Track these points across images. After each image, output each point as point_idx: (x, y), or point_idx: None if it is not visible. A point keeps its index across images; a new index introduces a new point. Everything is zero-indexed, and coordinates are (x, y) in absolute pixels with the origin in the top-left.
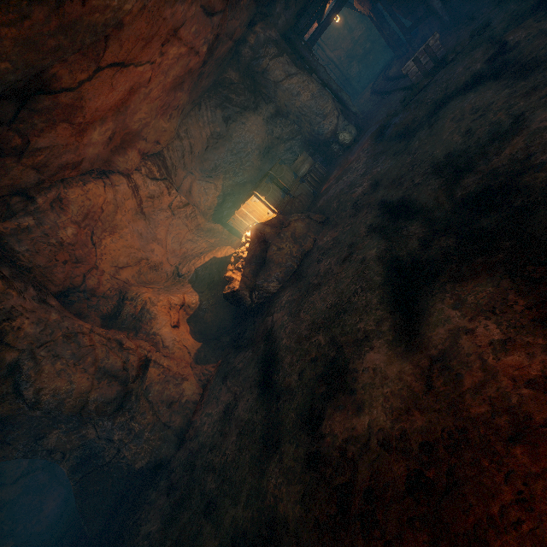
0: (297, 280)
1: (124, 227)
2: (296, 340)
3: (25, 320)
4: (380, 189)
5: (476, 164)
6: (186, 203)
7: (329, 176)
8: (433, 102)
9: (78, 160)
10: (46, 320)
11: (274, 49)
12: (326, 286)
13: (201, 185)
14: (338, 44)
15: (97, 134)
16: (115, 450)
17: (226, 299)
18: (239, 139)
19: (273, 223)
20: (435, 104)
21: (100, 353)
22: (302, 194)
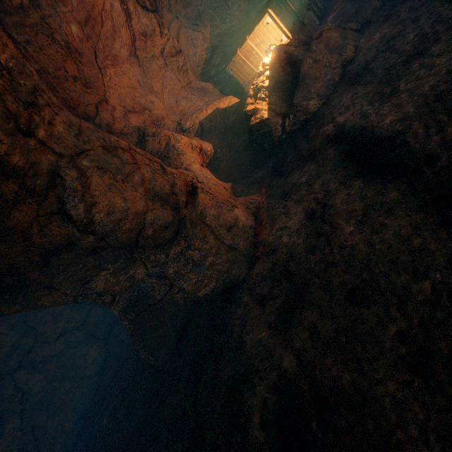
0: (353, 83)
1: (124, 61)
2: (419, 105)
3: (53, 115)
4: None
5: None
6: (178, 50)
7: (331, 7)
8: None
9: None
10: (78, 125)
11: None
12: (440, 44)
13: (188, 34)
14: None
15: None
16: (167, 287)
17: (251, 135)
18: None
19: (294, 45)
20: None
21: (145, 173)
22: (309, 24)
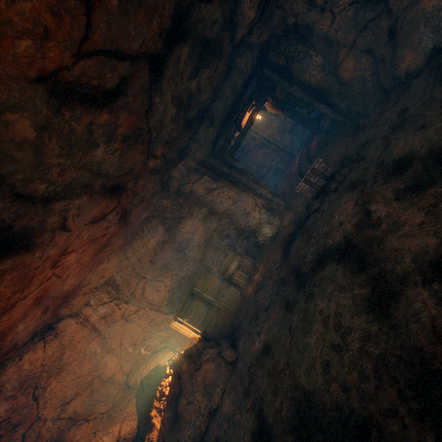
0: None
1: (72, 362)
2: None
3: None
4: (266, 369)
5: None
6: (136, 310)
7: (256, 271)
8: (317, 246)
9: (10, 347)
10: None
11: (196, 174)
12: None
13: (152, 285)
14: (268, 126)
15: (22, 325)
16: None
17: None
18: (182, 240)
19: (193, 352)
20: (318, 251)
21: None
22: (228, 300)
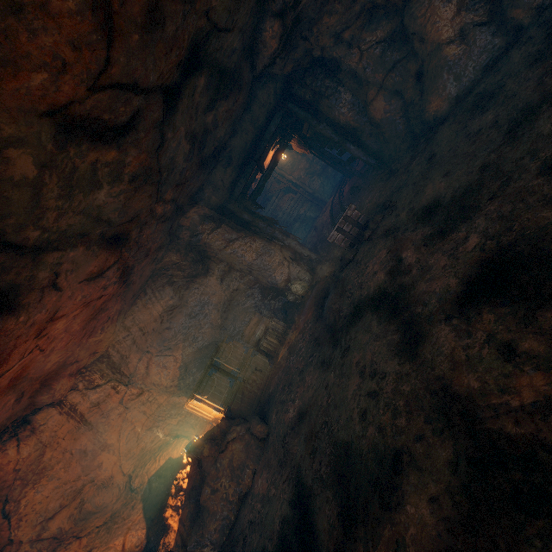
0: None
1: (55, 465)
2: None
3: None
4: (302, 434)
5: (359, 526)
6: (139, 393)
7: (286, 335)
8: (352, 299)
9: None
10: None
11: (211, 223)
12: None
13: (159, 361)
14: (295, 167)
15: None
16: None
17: None
18: (195, 303)
19: (216, 433)
20: (354, 304)
21: None
22: (255, 370)
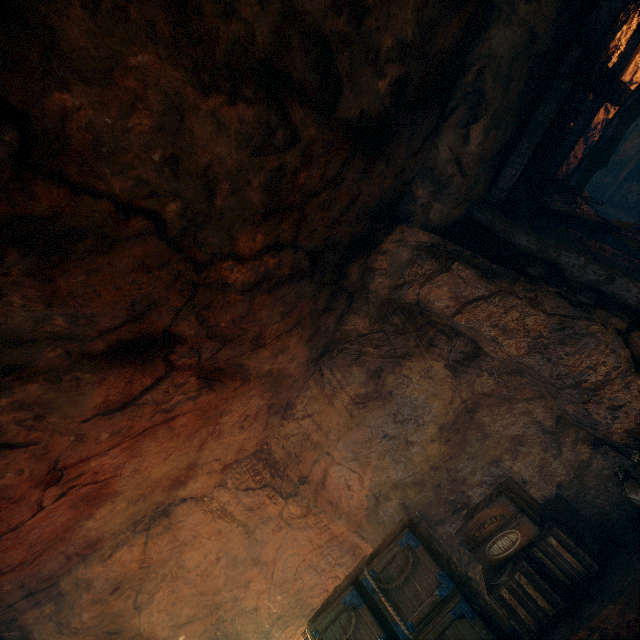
0: None
1: (192, 568)
2: None
3: None
4: None
5: None
6: (301, 515)
7: (584, 613)
8: None
9: (92, 540)
10: None
11: (430, 261)
12: None
13: (340, 473)
14: None
15: (94, 522)
16: None
17: None
18: (403, 400)
19: None
20: None
21: None
22: None
